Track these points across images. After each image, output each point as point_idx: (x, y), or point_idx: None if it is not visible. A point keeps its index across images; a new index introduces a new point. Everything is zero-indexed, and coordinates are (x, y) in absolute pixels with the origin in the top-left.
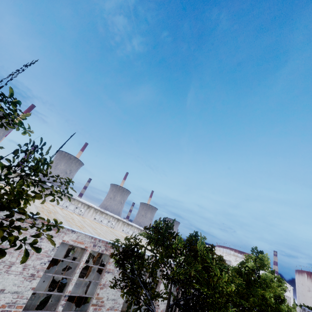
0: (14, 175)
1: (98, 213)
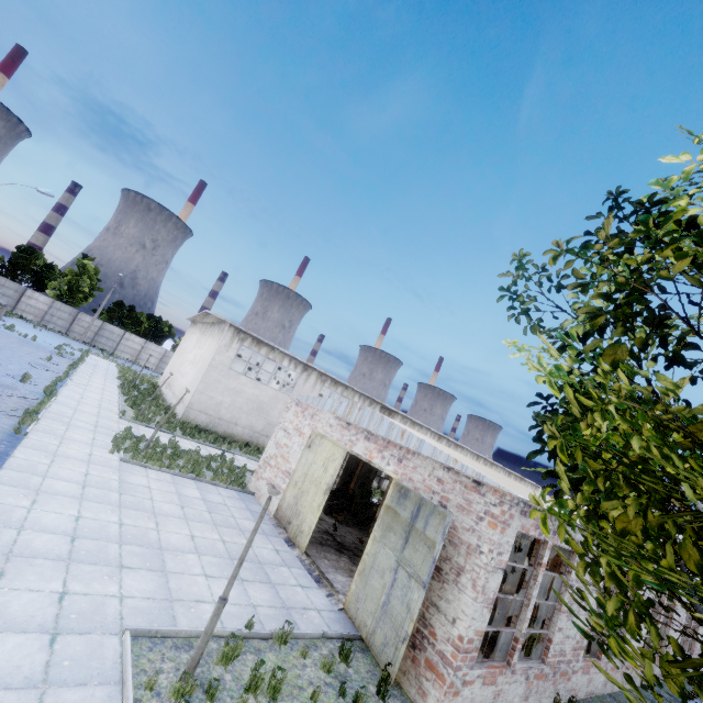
0: (352, 396)
1: (452, 447)
